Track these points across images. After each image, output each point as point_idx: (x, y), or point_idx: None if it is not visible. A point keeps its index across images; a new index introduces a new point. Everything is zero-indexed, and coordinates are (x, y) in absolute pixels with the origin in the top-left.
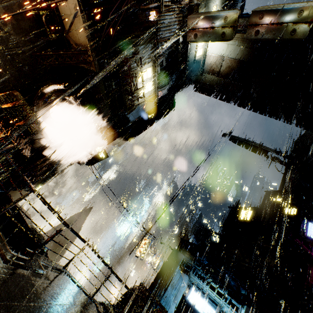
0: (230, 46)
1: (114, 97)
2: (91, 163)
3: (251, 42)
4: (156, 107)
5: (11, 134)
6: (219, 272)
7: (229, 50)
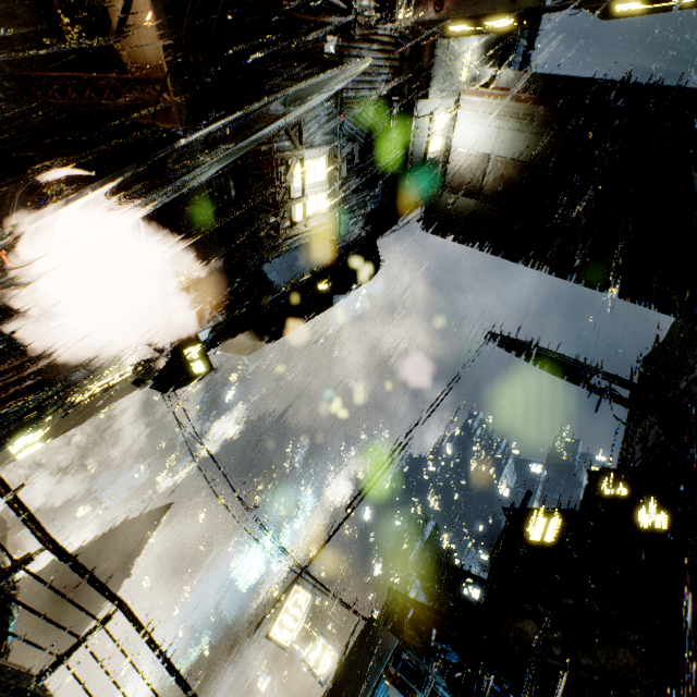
0: (504, 132)
1: (232, 218)
2: (169, 385)
3: (549, 124)
4: (337, 266)
5: None
6: (491, 689)
7: (502, 140)
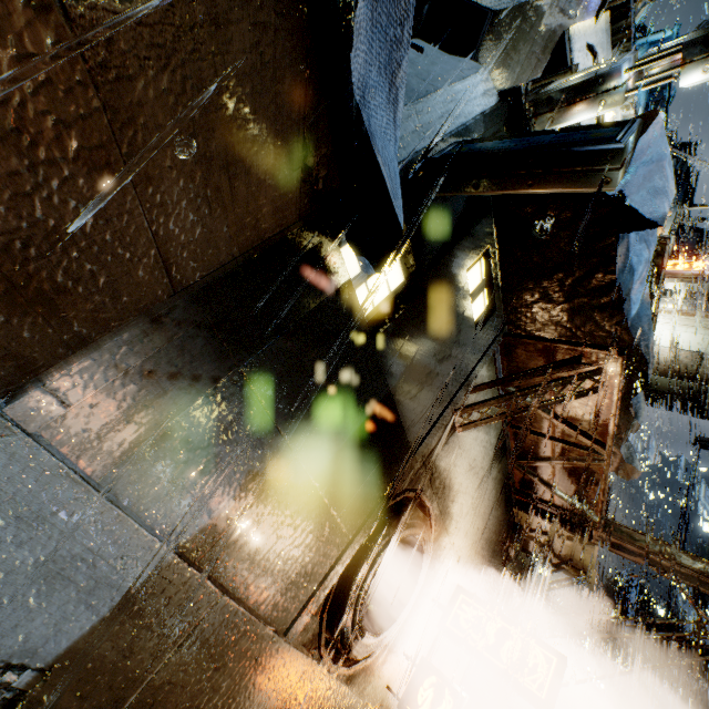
0: None
1: None
2: None
3: None
4: None
5: None
6: None
7: None
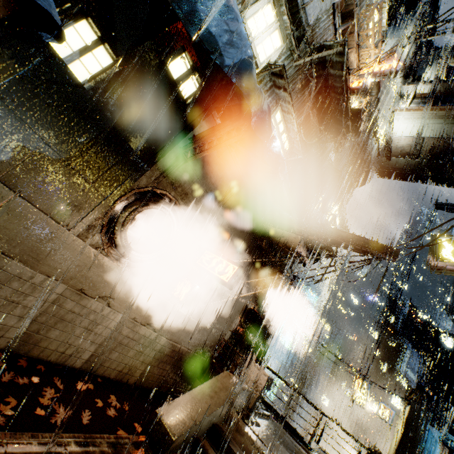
0: (432, 125)
1: None
2: None
3: None
4: None
5: (255, 338)
6: None
7: (431, 129)
